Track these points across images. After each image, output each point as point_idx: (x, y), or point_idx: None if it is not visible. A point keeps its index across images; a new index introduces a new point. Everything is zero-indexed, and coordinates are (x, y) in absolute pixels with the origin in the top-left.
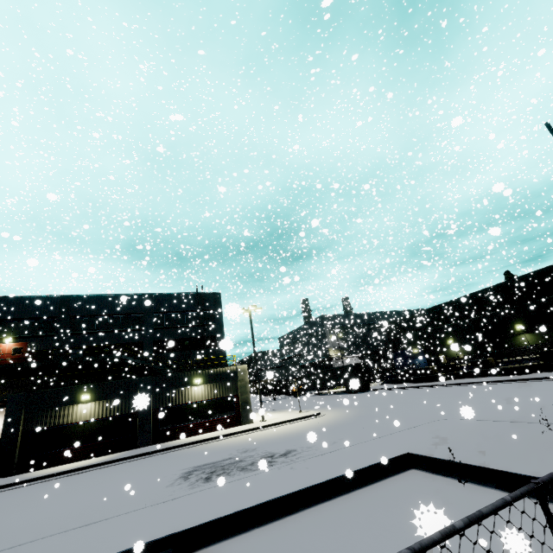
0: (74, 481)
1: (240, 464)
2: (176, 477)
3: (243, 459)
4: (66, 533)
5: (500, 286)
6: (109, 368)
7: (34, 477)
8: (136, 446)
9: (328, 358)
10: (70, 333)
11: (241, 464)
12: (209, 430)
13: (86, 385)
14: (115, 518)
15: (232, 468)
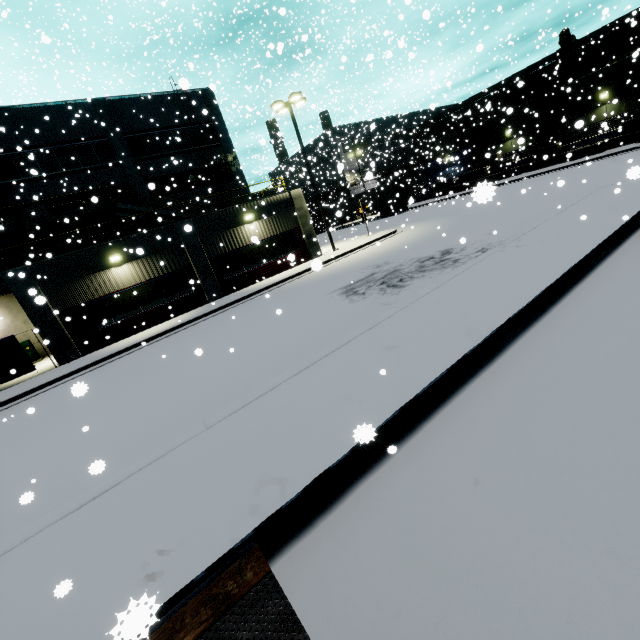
0: (189, 337)
1: (405, 271)
2: (341, 297)
3: (395, 269)
4: (349, 346)
5: (582, 42)
6: (99, 228)
7: (124, 348)
8: (207, 301)
9: (346, 185)
10: (4, 184)
11: (406, 271)
12: (279, 271)
13: (106, 244)
14: (384, 323)
15: (405, 275)
